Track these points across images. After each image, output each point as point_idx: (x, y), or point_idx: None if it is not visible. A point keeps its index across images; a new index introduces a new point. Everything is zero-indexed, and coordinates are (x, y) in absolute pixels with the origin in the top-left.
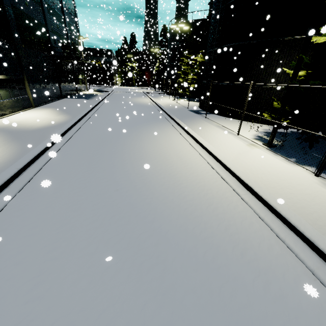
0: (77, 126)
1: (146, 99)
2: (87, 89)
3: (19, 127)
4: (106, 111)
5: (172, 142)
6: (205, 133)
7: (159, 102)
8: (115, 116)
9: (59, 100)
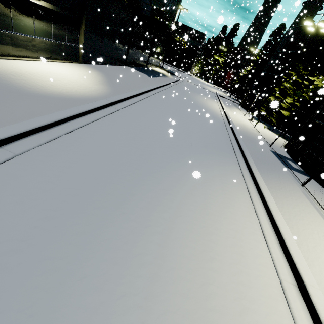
0: (94, 115)
1: (217, 104)
2: (160, 66)
3: (18, 81)
4: (158, 104)
5: (240, 264)
6: (308, 241)
7: (230, 114)
8: (164, 119)
9: (120, 65)
